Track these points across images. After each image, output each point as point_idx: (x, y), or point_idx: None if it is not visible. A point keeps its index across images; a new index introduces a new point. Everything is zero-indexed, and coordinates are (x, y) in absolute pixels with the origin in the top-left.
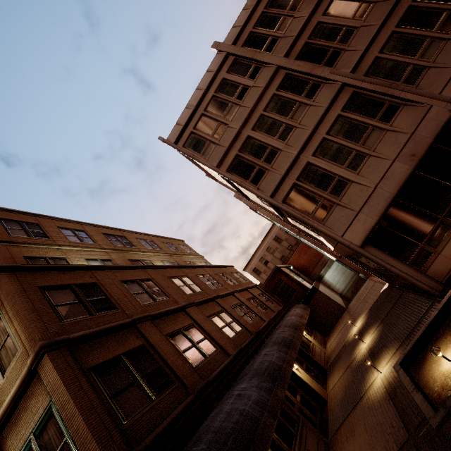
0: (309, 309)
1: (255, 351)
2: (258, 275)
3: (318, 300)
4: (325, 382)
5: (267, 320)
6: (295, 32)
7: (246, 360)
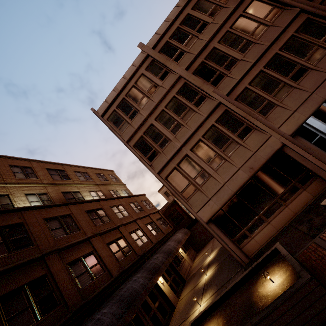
0: (189, 234)
1: (134, 271)
2: (167, 197)
3: (197, 228)
4: (181, 291)
5: (154, 243)
6: (196, 51)
7: (123, 280)
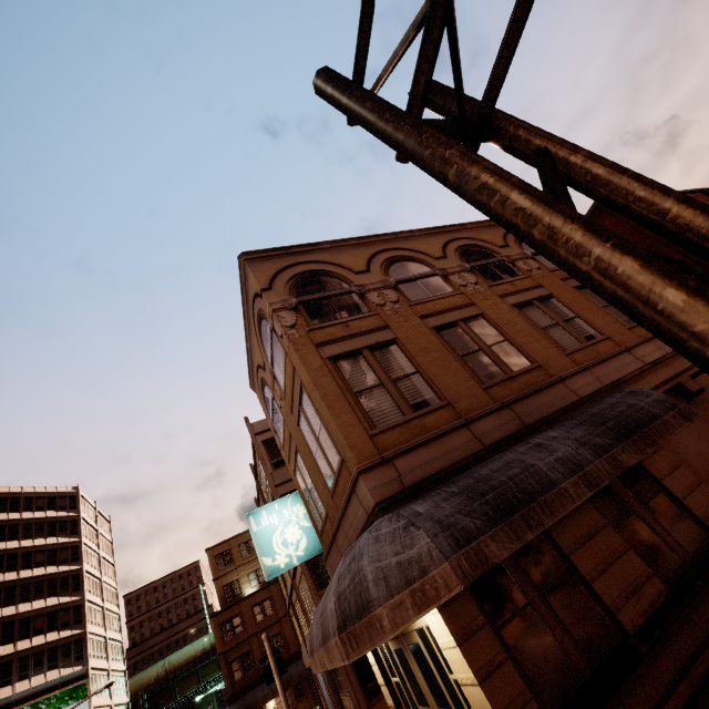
0: None
1: None
2: None
3: None
4: None
5: None
6: None
7: (297, 658)
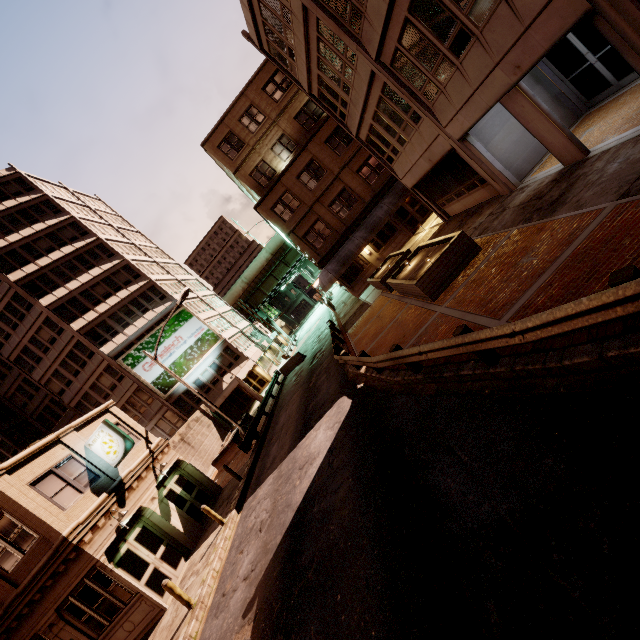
0: None
1: (388, 190)
2: None
3: None
4: None
5: None
6: None
7: (376, 203)
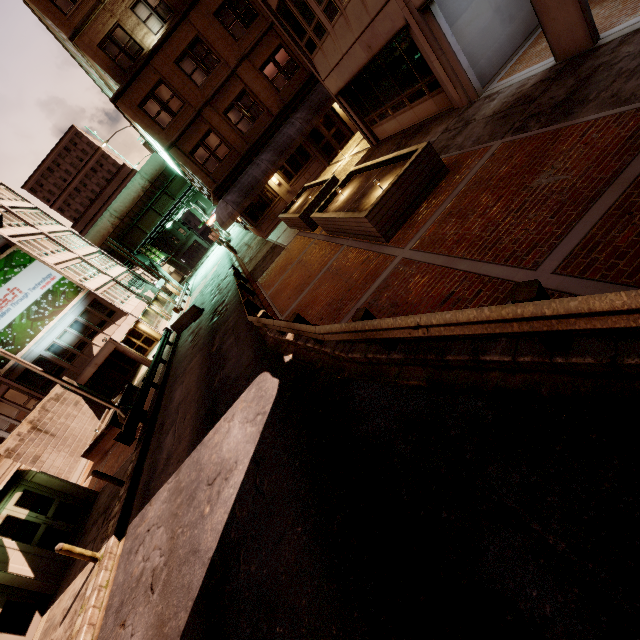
0: None
1: (300, 102)
2: None
3: None
4: None
5: None
6: None
7: (285, 118)
